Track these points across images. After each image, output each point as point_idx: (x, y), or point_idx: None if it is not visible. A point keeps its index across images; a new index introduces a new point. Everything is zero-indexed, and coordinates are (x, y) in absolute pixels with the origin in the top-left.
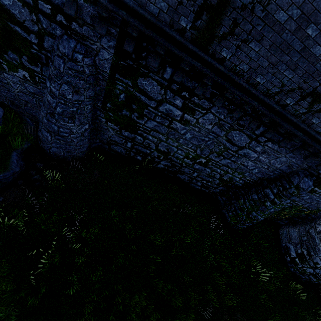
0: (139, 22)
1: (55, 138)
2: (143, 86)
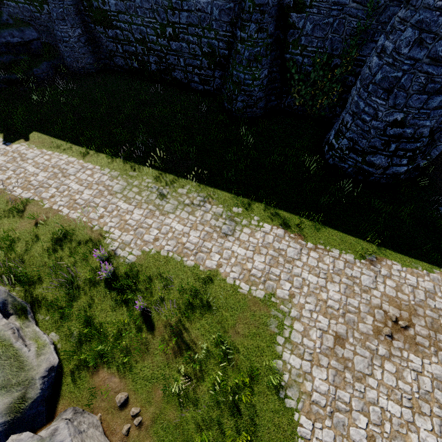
0: None
1: (64, 46)
2: None
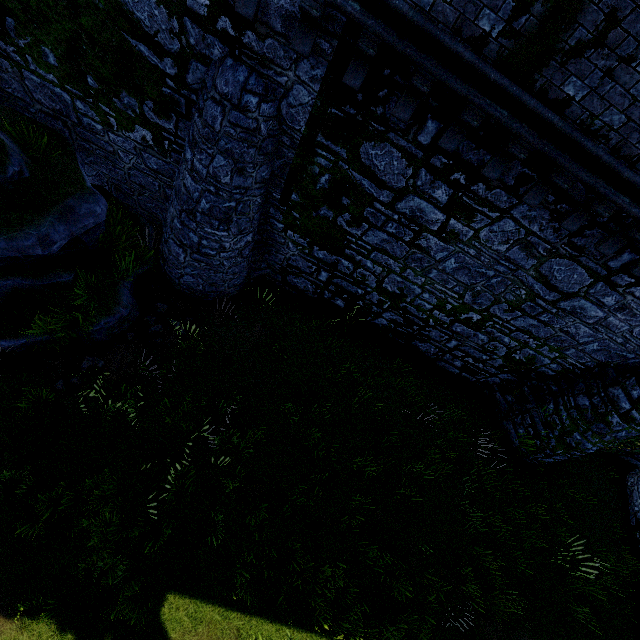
0: (385, 25)
1: (193, 258)
2: (371, 160)
